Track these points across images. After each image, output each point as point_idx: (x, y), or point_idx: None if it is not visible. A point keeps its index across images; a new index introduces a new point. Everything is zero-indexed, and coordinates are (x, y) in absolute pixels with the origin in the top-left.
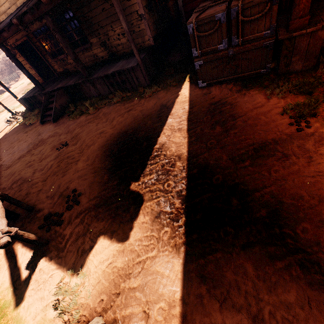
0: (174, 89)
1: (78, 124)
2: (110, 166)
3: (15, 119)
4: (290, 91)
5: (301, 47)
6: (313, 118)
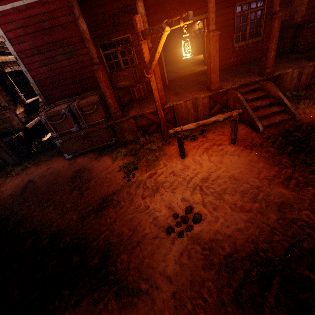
0: (45, 163)
1: None
2: None
3: None
4: (126, 154)
5: (125, 127)
6: (136, 170)
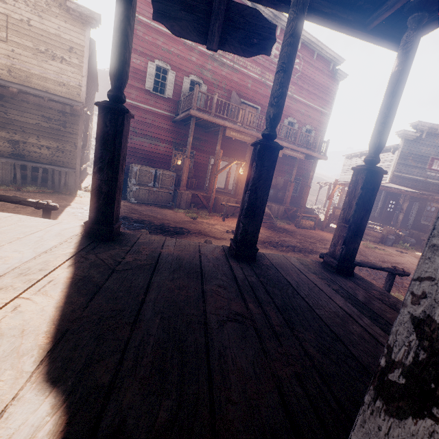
0: None
1: None
2: (80, 218)
3: None
4: (185, 212)
5: (184, 198)
6: (197, 218)
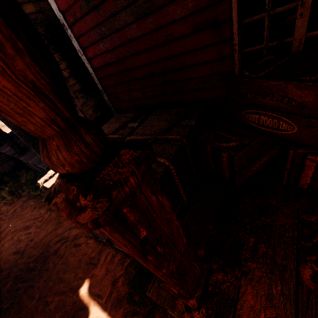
0: None
1: None
2: None
3: None
4: None
5: None
6: None
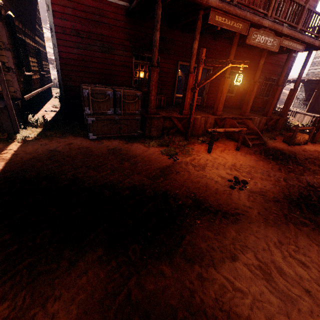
0: (60, 139)
1: None
2: None
3: None
4: (158, 145)
5: (155, 124)
6: (176, 155)
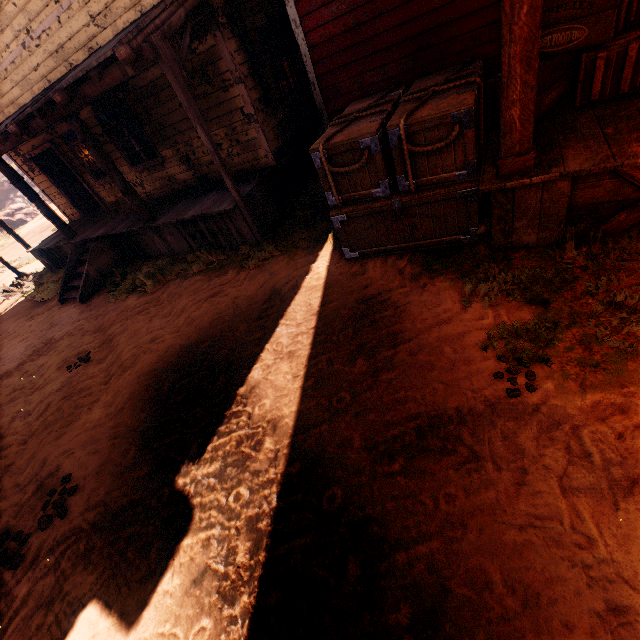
0: (303, 256)
1: (120, 314)
2: (146, 427)
3: (21, 287)
4: (509, 293)
5: (528, 205)
6: (542, 367)
